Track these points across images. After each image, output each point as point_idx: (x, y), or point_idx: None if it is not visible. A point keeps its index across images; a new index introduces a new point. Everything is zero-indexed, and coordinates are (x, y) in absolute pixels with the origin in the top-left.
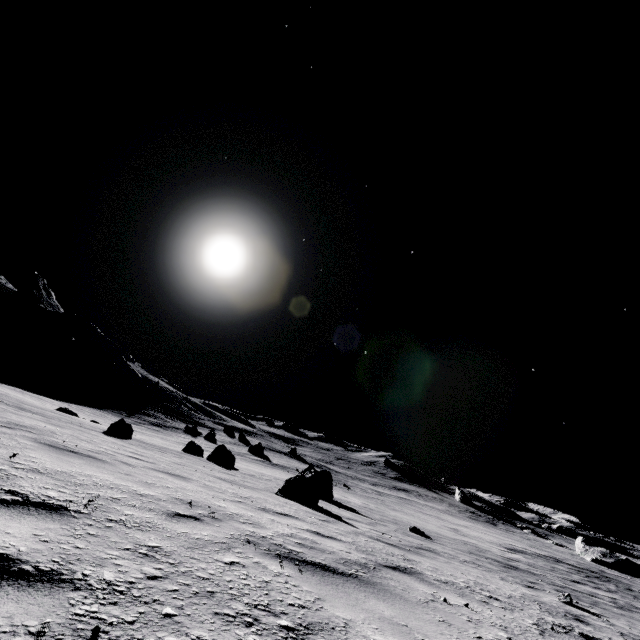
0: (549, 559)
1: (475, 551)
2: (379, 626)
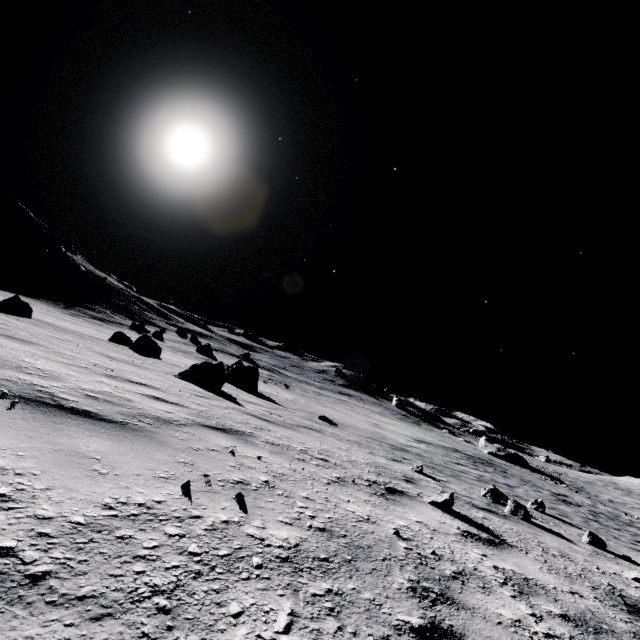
0: (449, 449)
1: (377, 438)
2: (35, 454)
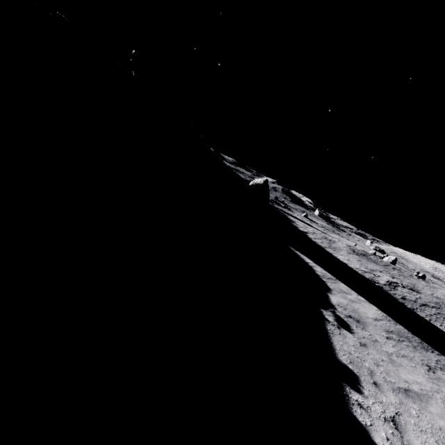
0: None
1: None
2: None
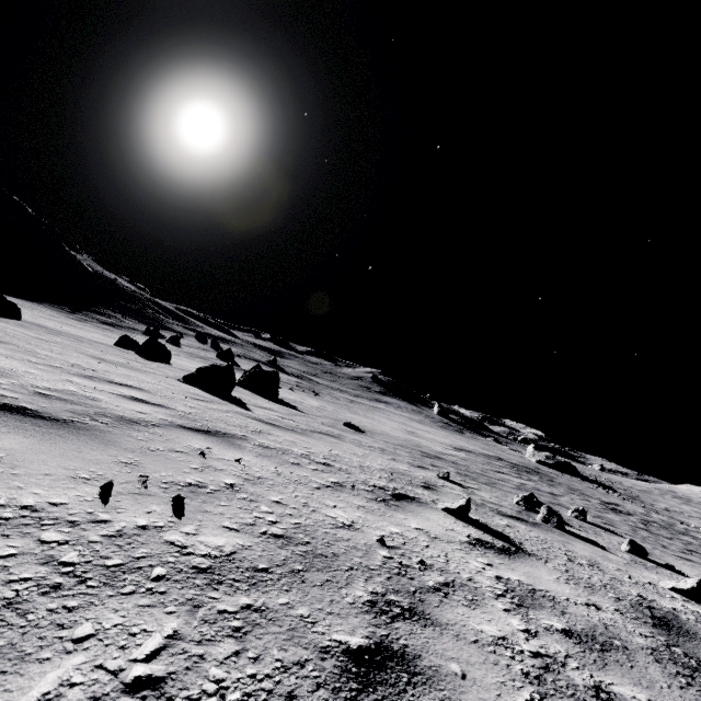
0: (492, 458)
1: (409, 445)
2: None
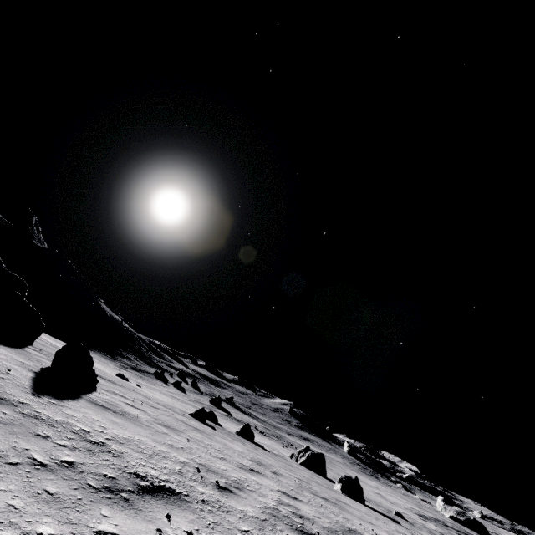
0: (441, 523)
1: (429, 530)
2: None
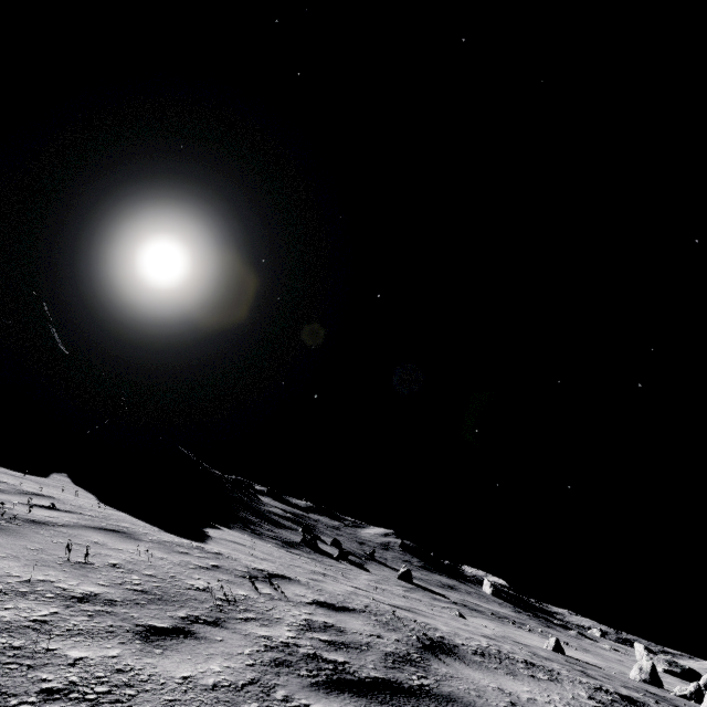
0: None
1: None
2: None
